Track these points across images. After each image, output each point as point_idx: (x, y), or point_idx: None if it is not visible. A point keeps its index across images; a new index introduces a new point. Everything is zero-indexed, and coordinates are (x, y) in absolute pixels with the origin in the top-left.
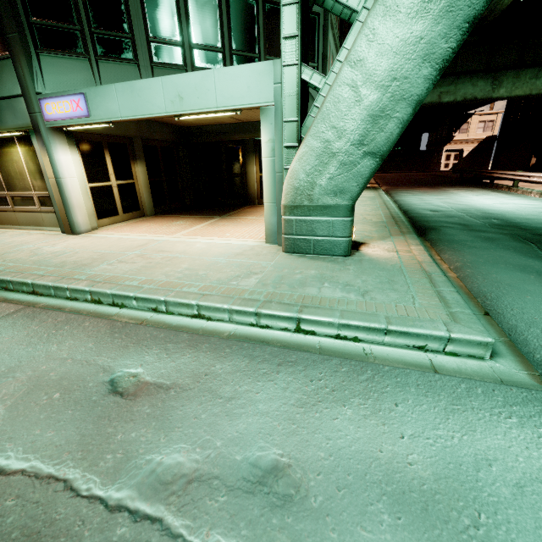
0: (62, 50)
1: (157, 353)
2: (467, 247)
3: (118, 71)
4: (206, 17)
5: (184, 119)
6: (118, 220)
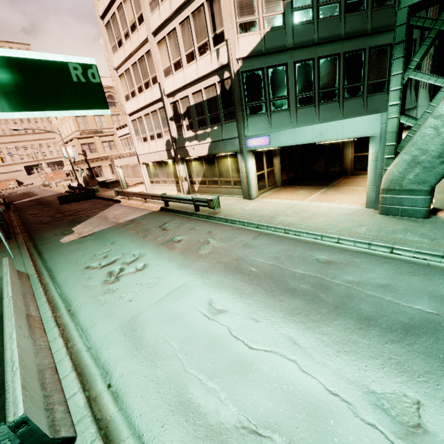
0: (256, 113)
1: (328, 253)
2: None
3: (279, 116)
4: (329, 73)
5: None
6: (265, 191)
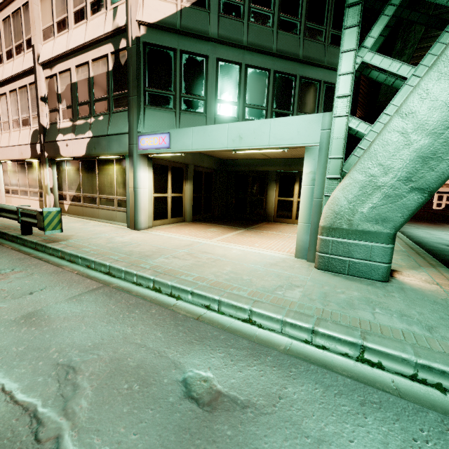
0: (160, 106)
1: (222, 357)
2: None
3: (192, 120)
4: (257, 87)
5: (226, 154)
6: (166, 222)
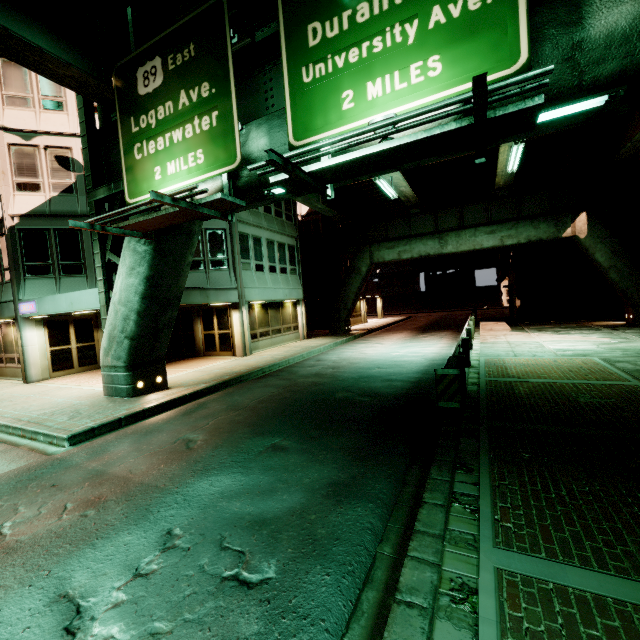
0: (40, 275)
1: None
2: (233, 392)
3: (73, 282)
4: None
5: None
6: (72, 372)
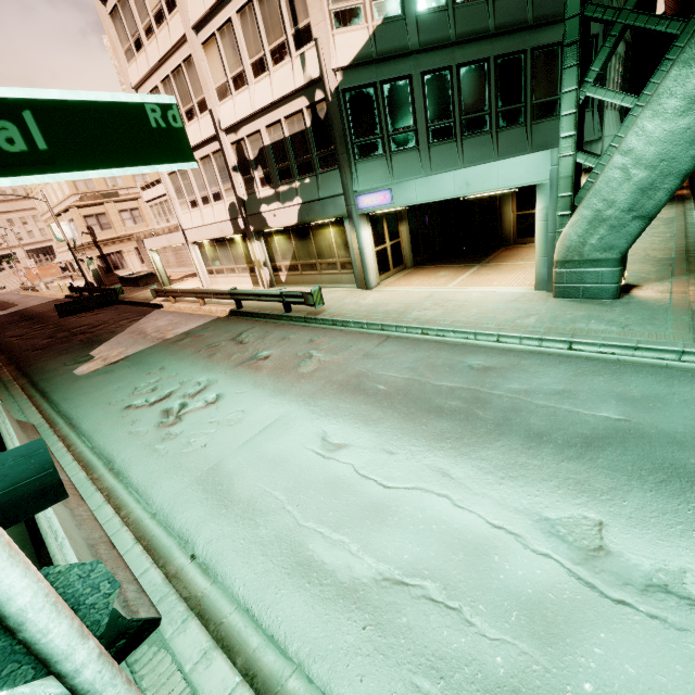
0: (369, 156)
1: (485, 357)
2: None
3: (404, 159)
4: (475, 89)
5: None
6: (390, 275)
